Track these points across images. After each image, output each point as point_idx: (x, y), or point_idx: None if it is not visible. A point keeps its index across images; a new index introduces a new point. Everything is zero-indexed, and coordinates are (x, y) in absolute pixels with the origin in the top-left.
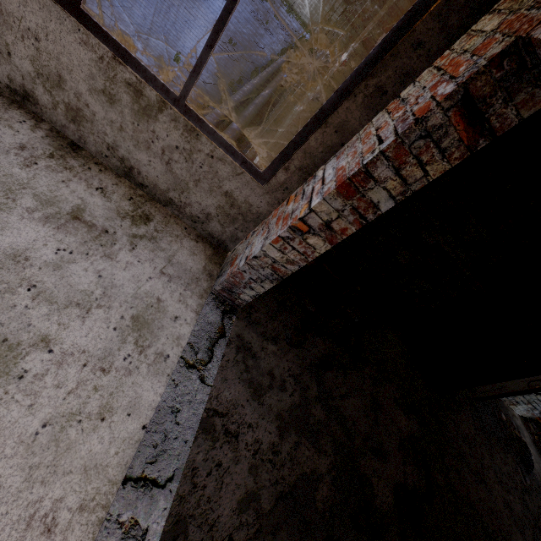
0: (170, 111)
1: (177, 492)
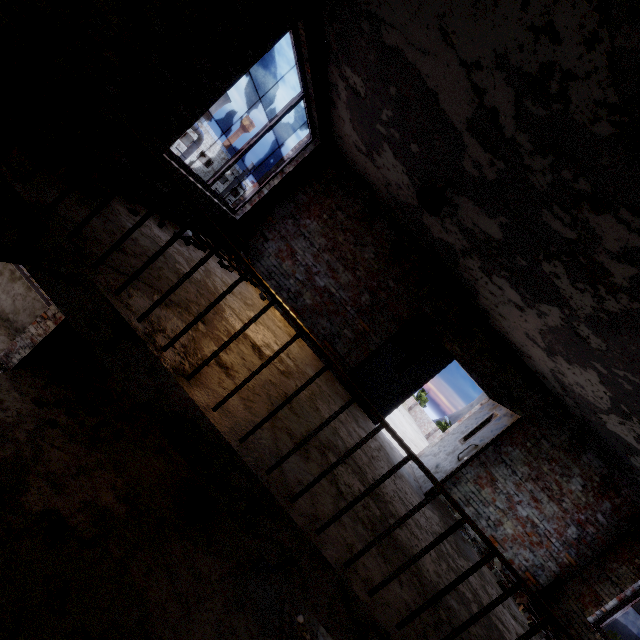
0: (23, 280)
1: None
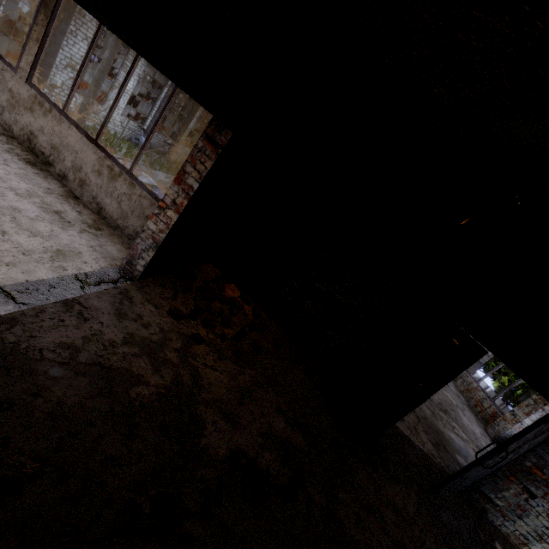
0: (124, 176)
1: (24, 310)
